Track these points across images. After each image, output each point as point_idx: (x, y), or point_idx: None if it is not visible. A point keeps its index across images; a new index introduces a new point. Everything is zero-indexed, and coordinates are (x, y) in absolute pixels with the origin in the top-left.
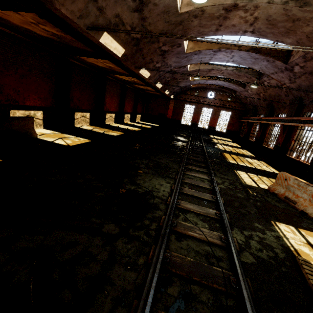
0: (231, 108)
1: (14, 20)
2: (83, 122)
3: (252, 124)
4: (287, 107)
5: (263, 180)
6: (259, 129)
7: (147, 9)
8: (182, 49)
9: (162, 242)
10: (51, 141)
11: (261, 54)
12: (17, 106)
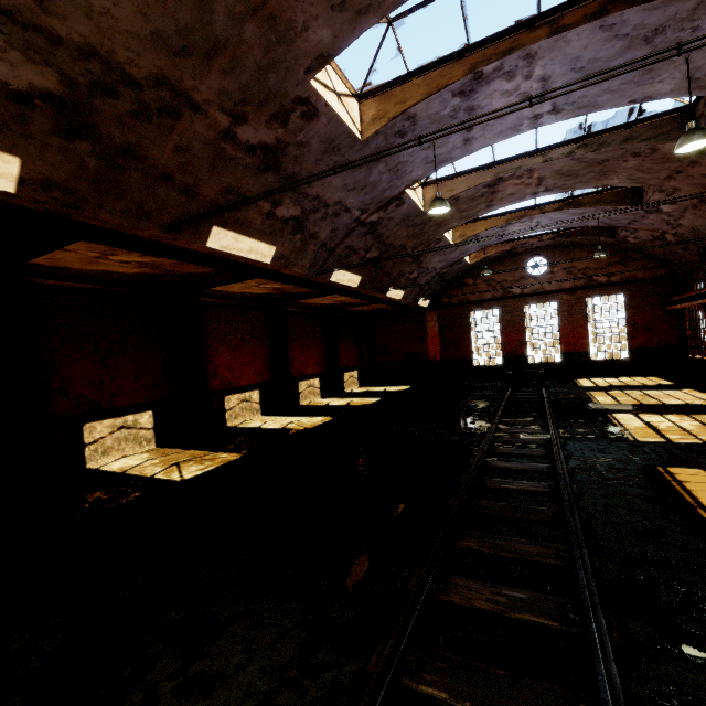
0: (617, 282)
1: None
2: (129, 444)
3: None
4: None
5: None
6: None
7: None
8: (334, 127)
9: None
10: None
11: None
12: None
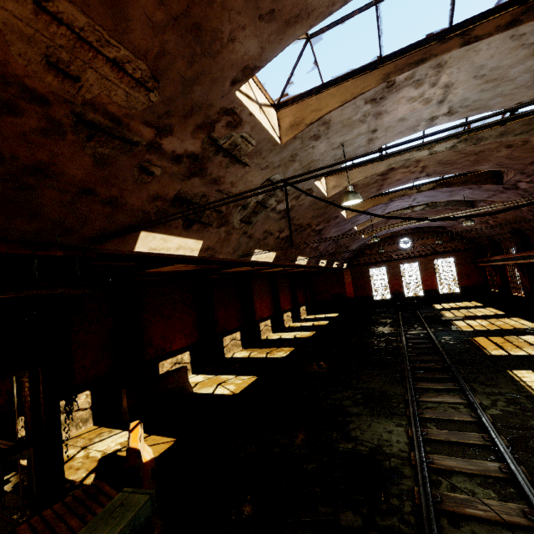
0: (449, 251)
1: (166, 269)
2: (234, 347)
3: (503, 267)
4: None
5: None
6: (520, 274)
7: (293, 211)
8: (341, 219)
9: (430, 531)
10: (211, 393)
11: (454, 185)
12: (165, 355)
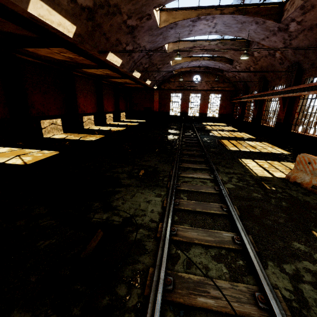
0: (220, 90)
1: None
2: (55, 130)
3: (245, 103)
4: (283, 77)
5: (275, 165)
6: (254, 107)
7: None
8: (153, 23)
9: None
10: (2, 162)
11: (248, 14)
12: None
